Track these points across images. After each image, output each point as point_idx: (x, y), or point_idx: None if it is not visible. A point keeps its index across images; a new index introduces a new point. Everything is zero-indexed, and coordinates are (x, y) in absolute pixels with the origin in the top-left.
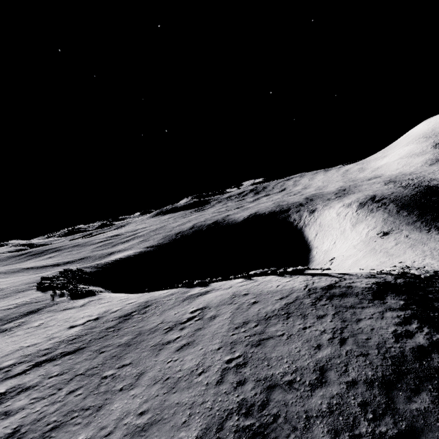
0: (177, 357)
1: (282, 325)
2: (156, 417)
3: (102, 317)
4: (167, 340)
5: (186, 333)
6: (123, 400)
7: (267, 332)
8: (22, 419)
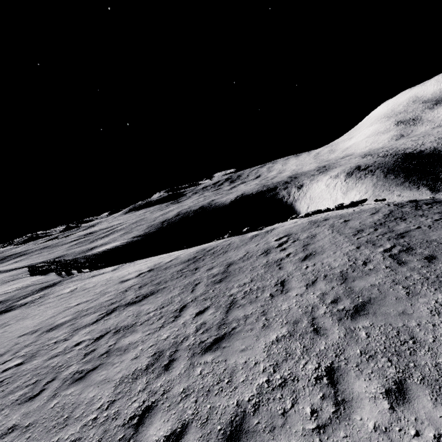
0: (312, 263)
1: (406, 223)
2: (359, 299)
3: (158, 268)
4: (276, 259)
5: (294, 250)
6: (289, 300)
7: (397, 229)
8: (154, 347)
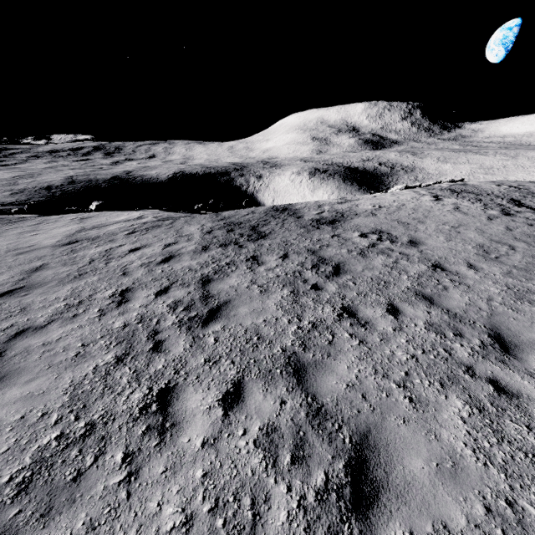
0: None
1: None
2: None
3: (440, 195)
4: None
5: None
6: None
7: None
8: None
